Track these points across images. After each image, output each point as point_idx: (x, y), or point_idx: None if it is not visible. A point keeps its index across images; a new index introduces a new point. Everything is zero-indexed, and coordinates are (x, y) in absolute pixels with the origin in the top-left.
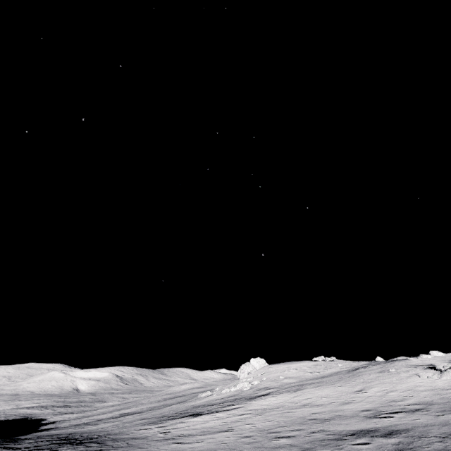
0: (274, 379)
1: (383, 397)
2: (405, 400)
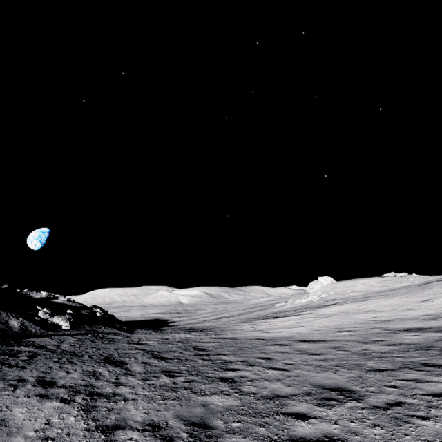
0: (341, 293)
1: None
2: None
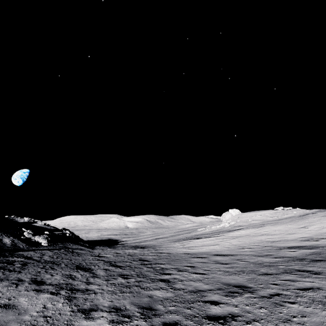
0: (245, 221)
1: (319, 230)
2: None
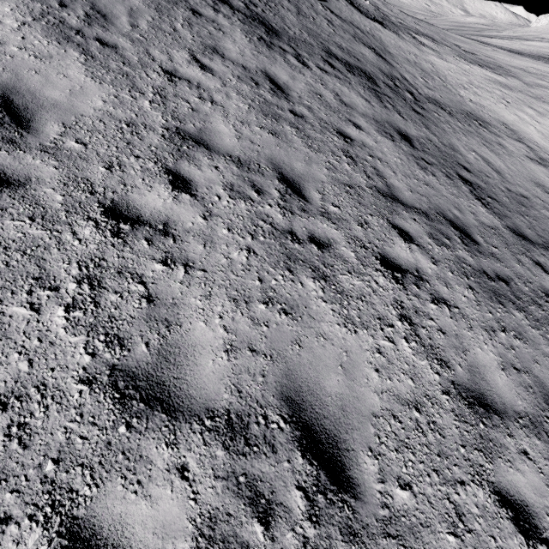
0: None
1: None
2: None
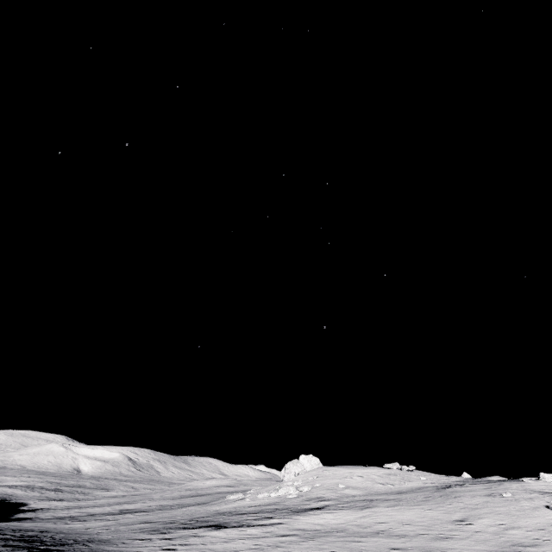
0: (331, 487)
1: (501, 535)
2: (539, 546)
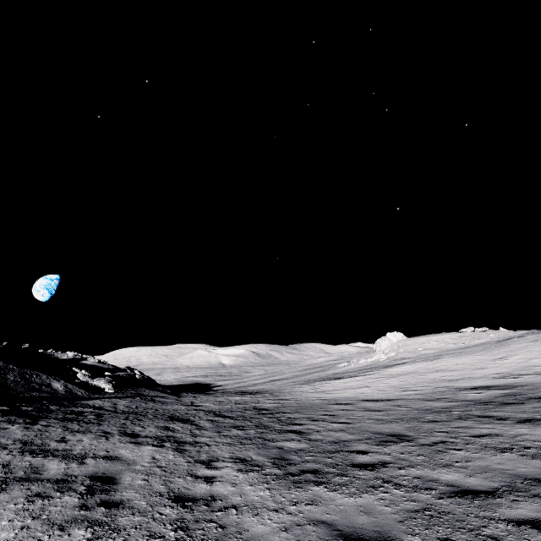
0: (411, 351)
1: (523, 363)
2: None
